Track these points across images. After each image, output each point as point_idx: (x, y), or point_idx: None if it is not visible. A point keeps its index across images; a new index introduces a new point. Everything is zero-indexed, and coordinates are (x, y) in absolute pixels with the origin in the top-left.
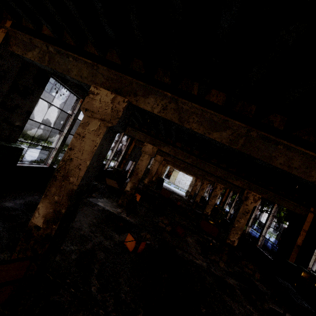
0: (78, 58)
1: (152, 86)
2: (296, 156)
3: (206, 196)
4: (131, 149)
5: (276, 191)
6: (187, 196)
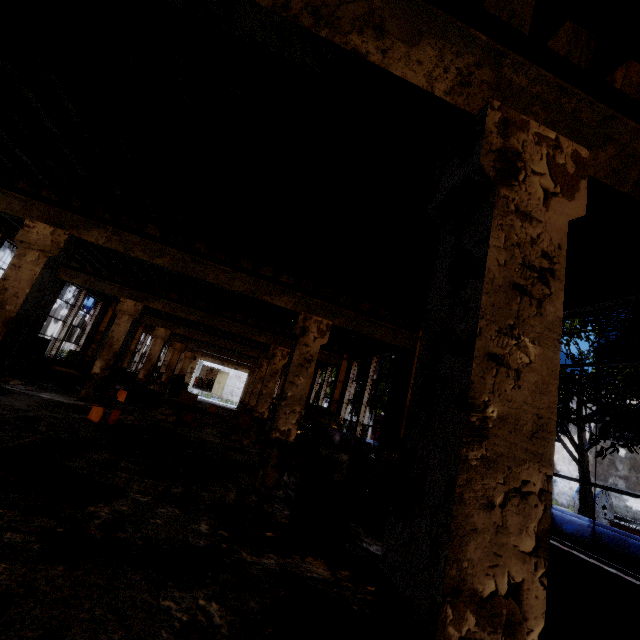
0: (8, 193)
1: (94, 221)
2: (221, 273)
3: None
4: (107, 323)
5: None
6: None
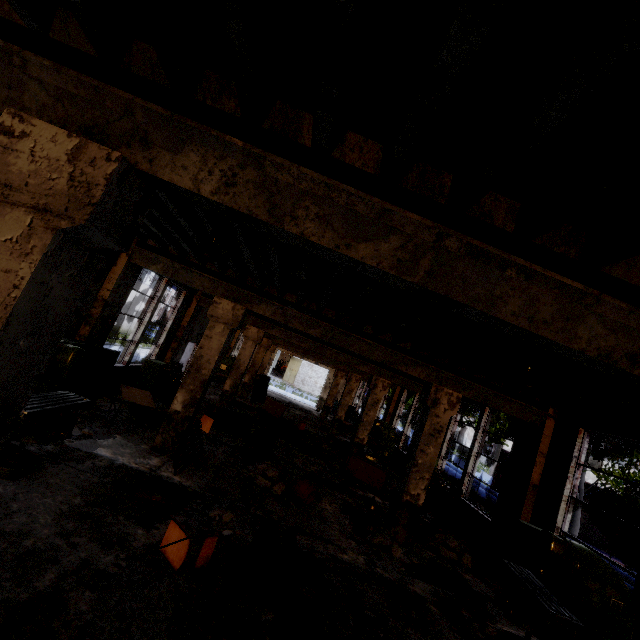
0: None
1: (190, 120)
2: (544, 294)
3: (358, 406)
4: (190, 317)
5: (487, 383)
6: (321, 409)
